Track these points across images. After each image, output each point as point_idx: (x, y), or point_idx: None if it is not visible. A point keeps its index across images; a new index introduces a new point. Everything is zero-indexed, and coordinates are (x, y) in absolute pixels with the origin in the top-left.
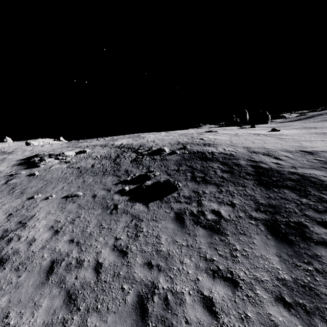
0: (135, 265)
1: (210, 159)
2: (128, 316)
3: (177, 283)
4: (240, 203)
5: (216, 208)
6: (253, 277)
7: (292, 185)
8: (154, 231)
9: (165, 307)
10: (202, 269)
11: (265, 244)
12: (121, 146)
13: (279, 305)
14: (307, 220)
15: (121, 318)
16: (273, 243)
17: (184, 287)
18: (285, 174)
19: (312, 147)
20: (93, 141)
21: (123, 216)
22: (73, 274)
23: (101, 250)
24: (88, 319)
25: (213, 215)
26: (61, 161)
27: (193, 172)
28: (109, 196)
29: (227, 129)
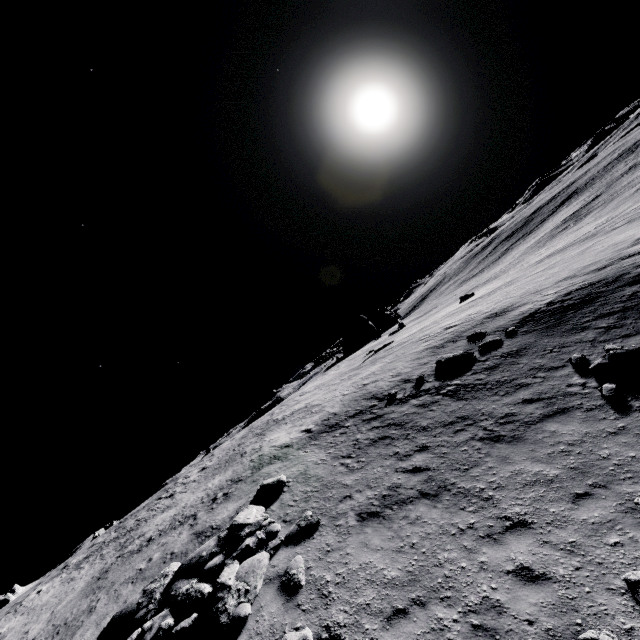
0: None
1: (590, 299)
2: None
3: None
4: None
5: None
6: None
7: None
8: None
9: None
10: None
11: None
12: (326, 428)
13: None
14: None
15: None
16: None
17: None
18: None
19: (634, 235)
20: (164, 504)
21: None
22: None
23: None
24: None
25: None
26: (274, 548)
27: None
28: None
29: (375, 344)
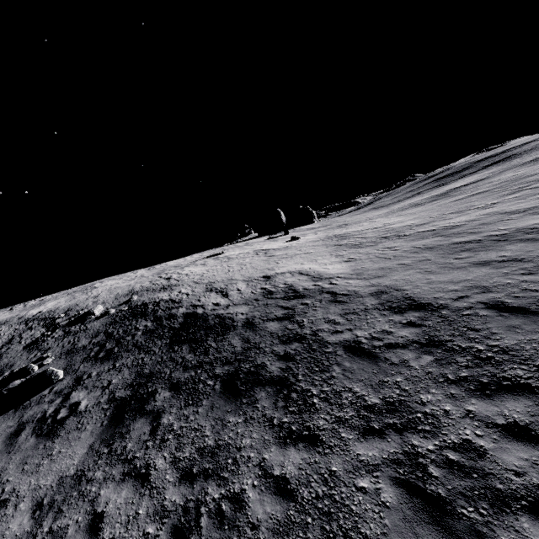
0: None
1: (146, 315)
2: None
3: None
4: (118, 381)
5: (82, 398)
6: (34, 487)
7: (199, 336)
8: None
9: None
10: None
11: (91, 435)
12: (32, 319)
13: (29, 512)
14: (165, 385)
15: None
16: (101, 430)
17: None
18: (208, 320)
19: (279, 269)
20: None
21: None
22: None
23: None
24: None
25: (67, 412)
26: None
27: (104, 345)
28: None
29: (249, 243)
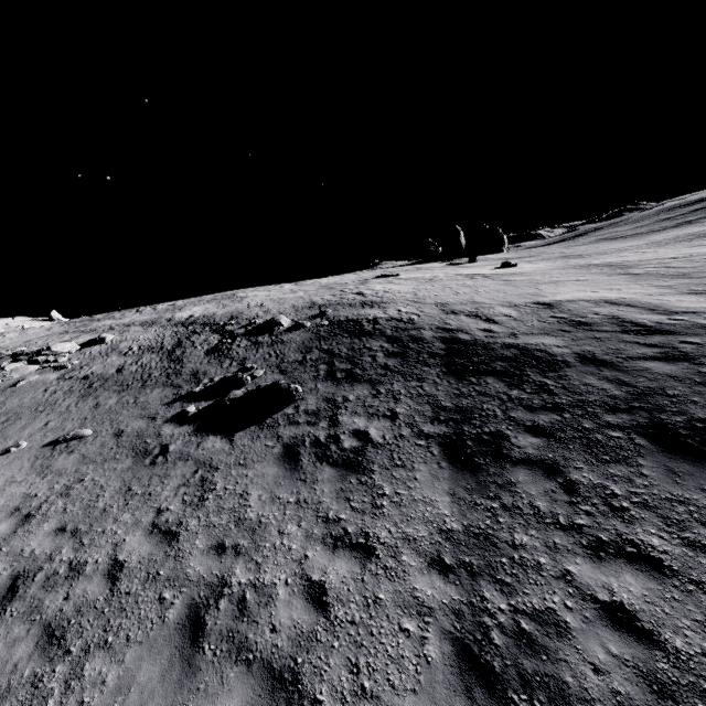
0: (192, 553)
1: (369, 333)
2: (167, 642)
3: (266, 571)
4: (407, 412)
5: (363, 426)
6: (401, 536)
7: (503, 368)
8: (237, 485)
9: (238, 615)
10: (317, 537)
11: (435, 478)
12: (188, 322)
13: (433, 572)
14: (511, 426)
15: (153, 649)
16: (448, 474)
17: (279, 574)
18: (496, 349)
19: (554, 295)
20: (127, 315)
21: (179, 465)
22: (61, 591)
23: (125, 537)
24: (85, 665)
25: (354, 441)
26: (43, 367)
27: (332, 363)
28: (152, 430)
29: (422, 268)
